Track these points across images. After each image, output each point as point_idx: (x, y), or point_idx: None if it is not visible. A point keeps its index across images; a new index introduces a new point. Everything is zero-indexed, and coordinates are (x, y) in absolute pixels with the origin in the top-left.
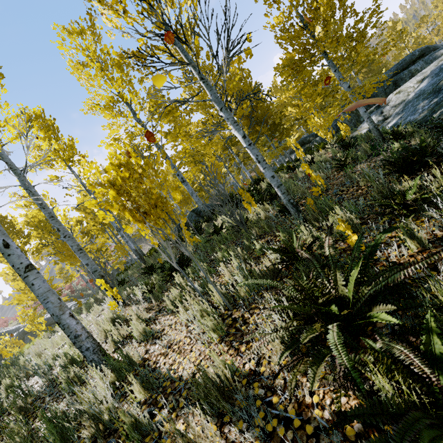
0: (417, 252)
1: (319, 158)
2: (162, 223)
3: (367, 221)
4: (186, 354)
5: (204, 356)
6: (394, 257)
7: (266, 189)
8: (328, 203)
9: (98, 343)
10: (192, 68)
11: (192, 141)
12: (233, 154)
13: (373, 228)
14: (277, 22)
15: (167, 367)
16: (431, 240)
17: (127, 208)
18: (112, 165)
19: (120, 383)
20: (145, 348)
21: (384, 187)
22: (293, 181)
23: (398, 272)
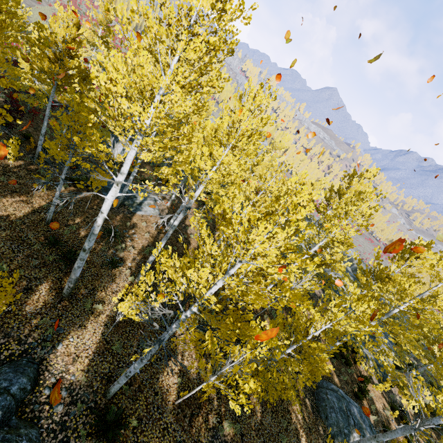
0: None
1: None
2: None
3: None
4: None
5: None
6: None
7: None
8: None
9: None
10: None
11: None
12: None
13: None
14: None
15: None
16: None
17: None
18: None
19: None
20: None
21: None
22: None
23: None
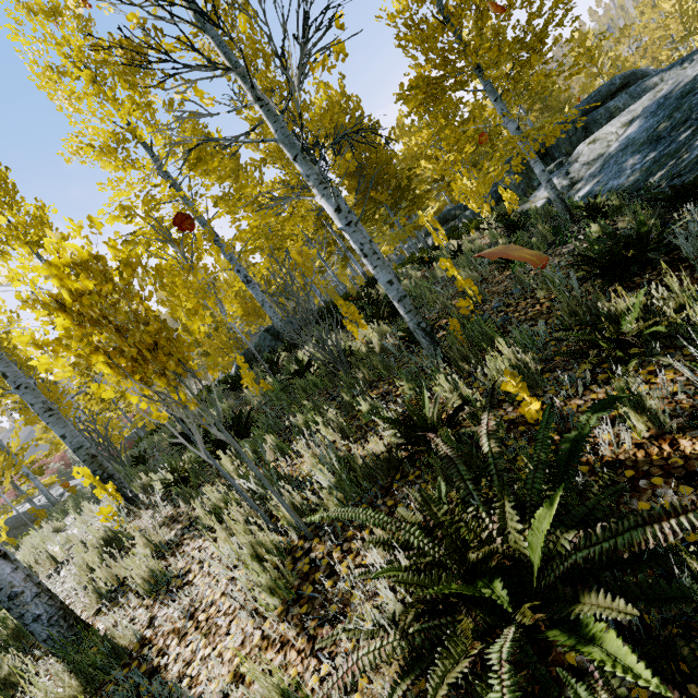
0: (648, 438)
1: (470, 246)
2: (171, 379)
3: (553, 366)
4: (218, 639)
5: (250, 648)
6: (606, 447)
7: (385, 297)
8: (485, 330)
9: (62, 603)
10: (238, 79)
11: (262, 213)
12: (335, 236)
13: (564, 379)
14: (399, 9)
15: (178, 668)
16: (683, 425)
17: (104, 348)
18: (50, 267)
19: (91, 696)
20: (150, 613)
21: (580, 303)
22: (428, 283)
23: (639, 527)
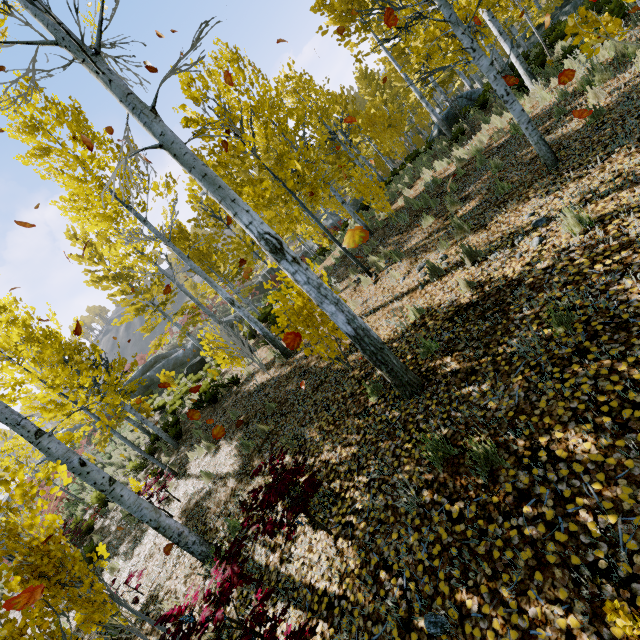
0: None
1: None
2: None
3: None
4: None
5: None
6: None
7: None
8: None
9: None
10: None
11: None
12: None
13: None
14: None
15: None
16: None
17: None
18: None
19: None
20: None
21: None
22: None
23: None
